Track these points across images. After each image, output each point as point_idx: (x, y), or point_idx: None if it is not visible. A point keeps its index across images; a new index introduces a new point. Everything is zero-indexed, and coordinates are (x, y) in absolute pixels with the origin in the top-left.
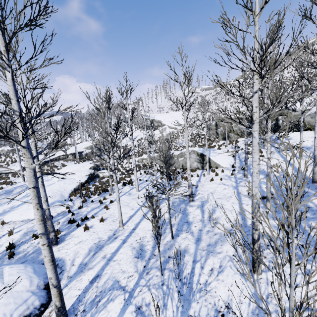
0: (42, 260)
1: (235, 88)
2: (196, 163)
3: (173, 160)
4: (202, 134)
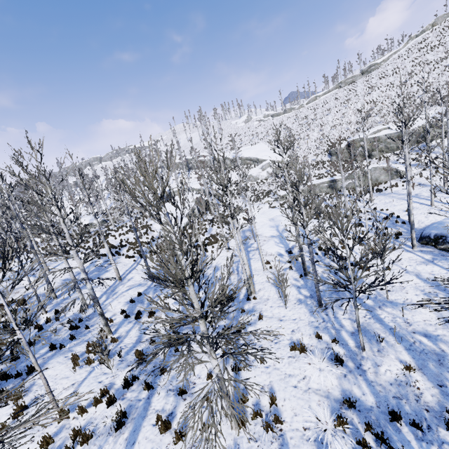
0: (425, 227)
1: (321, 111)
2: (383, 176)
3: (339, 184)
4: (327, 161)
